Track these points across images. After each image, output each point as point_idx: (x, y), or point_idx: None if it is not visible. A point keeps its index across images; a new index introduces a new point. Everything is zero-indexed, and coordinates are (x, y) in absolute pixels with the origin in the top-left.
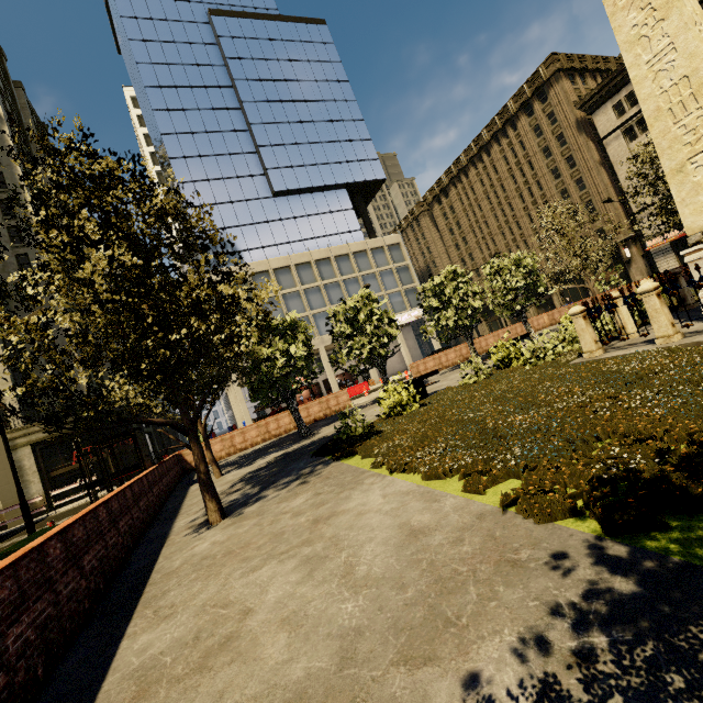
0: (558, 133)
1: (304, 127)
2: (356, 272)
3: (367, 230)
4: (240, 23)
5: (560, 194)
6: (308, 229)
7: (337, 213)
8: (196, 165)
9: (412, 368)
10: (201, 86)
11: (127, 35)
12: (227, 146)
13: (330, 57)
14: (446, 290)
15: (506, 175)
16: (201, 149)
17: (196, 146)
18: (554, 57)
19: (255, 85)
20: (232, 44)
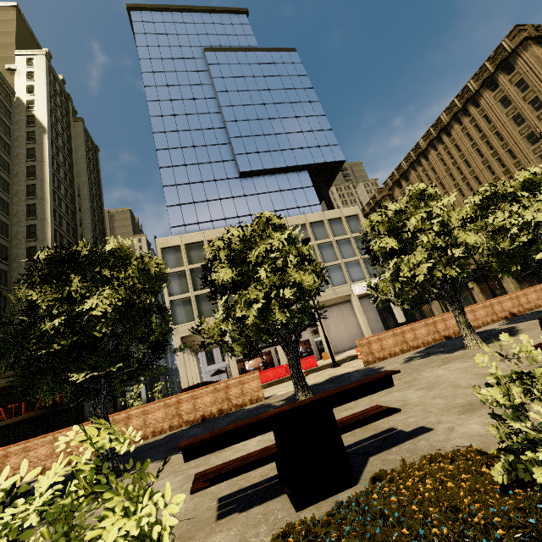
0: (531, 98)
1: (272, 123)
2: (312, 241)
3: (327, 206)
4: (226, 55)
5: (540, 159)
6: (269, 203)
7: (298, 190)
8: (177, 154)
9: (360, 346)
10: (191, 98)
11: (142, 70)
12: (205, 140)
13: (297, 72)
14: (409, 221)
15: (470, 150)
16: (183, 143)
17: (179, 140)
18: (519, 28)
19: (233, 94)
20: (218, 68)
